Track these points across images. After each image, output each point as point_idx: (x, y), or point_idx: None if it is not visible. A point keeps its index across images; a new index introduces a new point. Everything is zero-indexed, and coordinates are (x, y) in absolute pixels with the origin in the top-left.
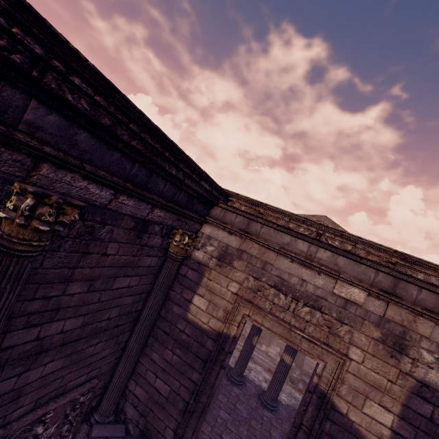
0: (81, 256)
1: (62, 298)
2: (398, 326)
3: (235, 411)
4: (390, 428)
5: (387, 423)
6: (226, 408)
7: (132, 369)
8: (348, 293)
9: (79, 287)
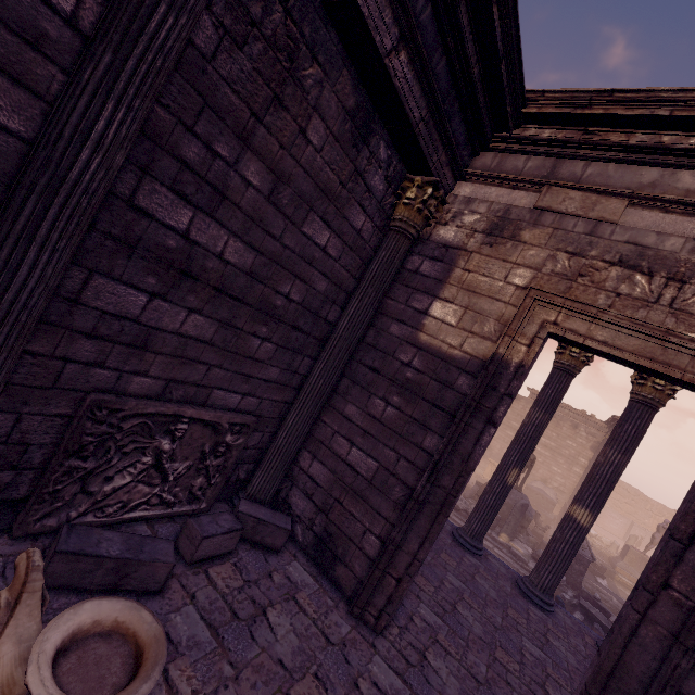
0: (271, 100)
1: (232, 175)
2: None
3: (474, 584)
4: None
5: None
6: (457, 574)
7: (308, 433)
8: None
9: (258, 174)
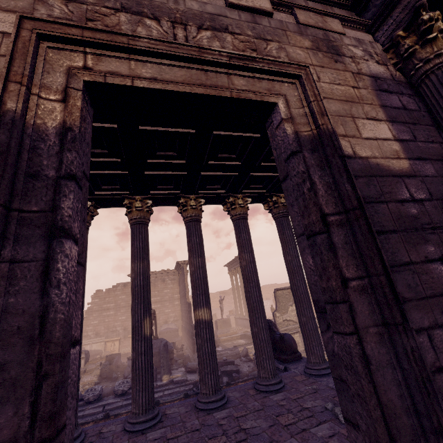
0: None
1: None
2: (317, 30)
3: None
4: (394, 139)
5: (388, 135)
6: None
7: None
8: (248, 1)
9: None
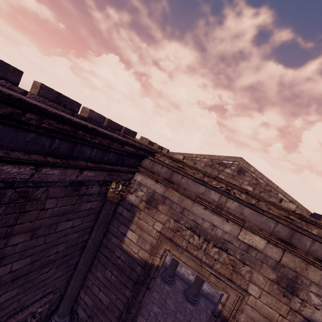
0: (19, 215)
1: (5, 249)
2: (291, 271)
3: (165, 305)
4: None
5: None
6: (158, 303)
7: (82, 282)
8: (250, 240)
9: (21, 237)
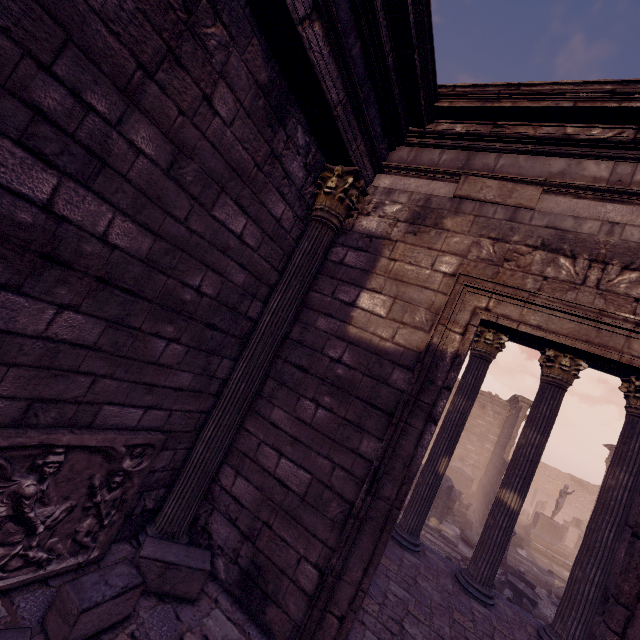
0: (165, 54)
1: (115, 137)
2: None
3: (417, 589)
4: None
5: None
6: (400, 581)
7: (230, 445)
8: None
9: (151, 140)
